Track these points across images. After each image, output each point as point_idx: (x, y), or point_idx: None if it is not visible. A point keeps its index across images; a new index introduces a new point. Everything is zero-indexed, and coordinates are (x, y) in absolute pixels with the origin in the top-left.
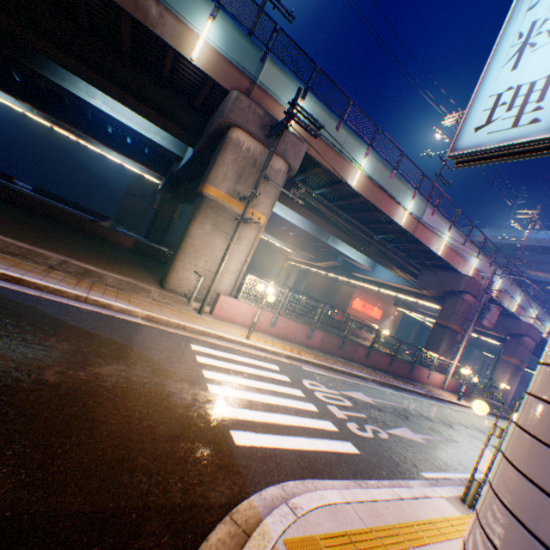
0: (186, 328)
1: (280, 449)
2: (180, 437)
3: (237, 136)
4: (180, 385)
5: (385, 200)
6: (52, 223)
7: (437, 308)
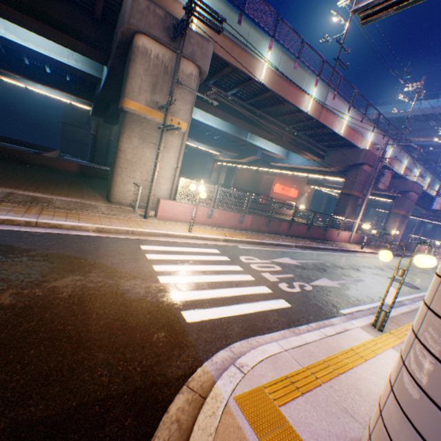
0: (135, 233)
1: (226, 318)
2: (137, 328)
3: (143, 43)
4: (133, 282)
5: (291, 91)
6: None
7: (341, 181)
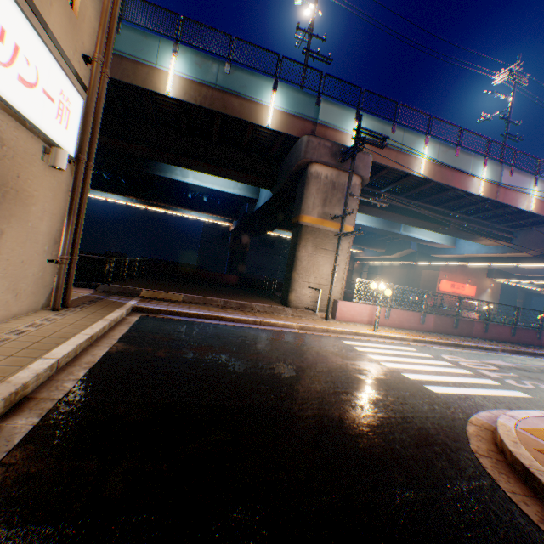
0: (329, 331)
1: (467, 395)
2: (398, 389)
3: (315, 169)
4: (365, 364)
5: (456, 177)
6: (182, 280)
7: (543, 268)
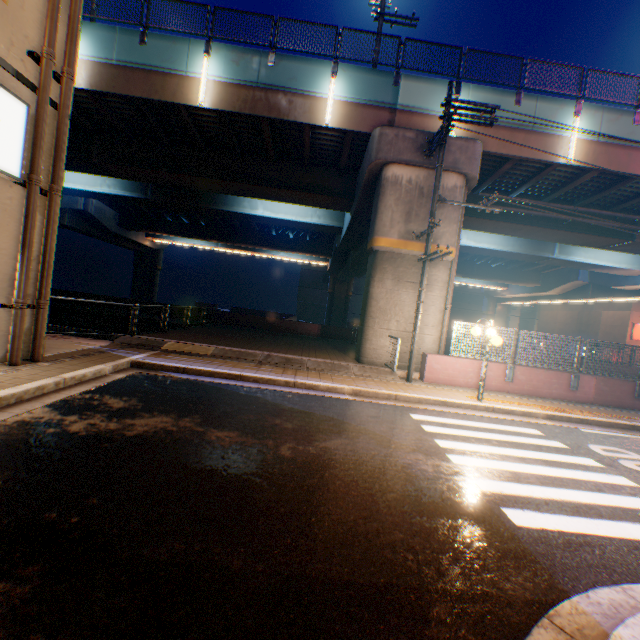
0: (398, 398)
1: (593, 537)
2: (435, 513)
3: (392, 173)
4: (413, 456)
5: (636, 158)
6: (251, 330)
7: None
